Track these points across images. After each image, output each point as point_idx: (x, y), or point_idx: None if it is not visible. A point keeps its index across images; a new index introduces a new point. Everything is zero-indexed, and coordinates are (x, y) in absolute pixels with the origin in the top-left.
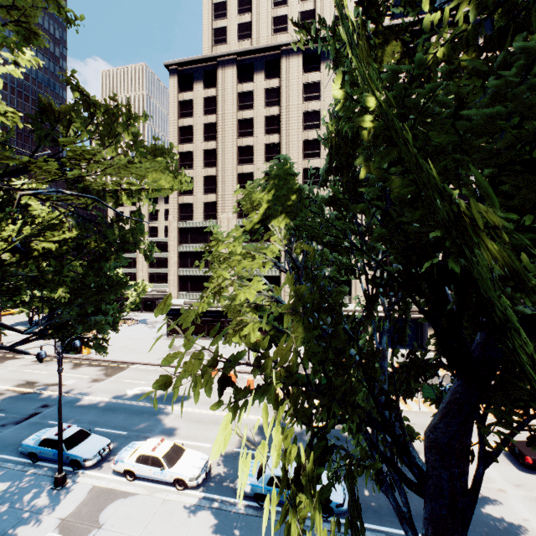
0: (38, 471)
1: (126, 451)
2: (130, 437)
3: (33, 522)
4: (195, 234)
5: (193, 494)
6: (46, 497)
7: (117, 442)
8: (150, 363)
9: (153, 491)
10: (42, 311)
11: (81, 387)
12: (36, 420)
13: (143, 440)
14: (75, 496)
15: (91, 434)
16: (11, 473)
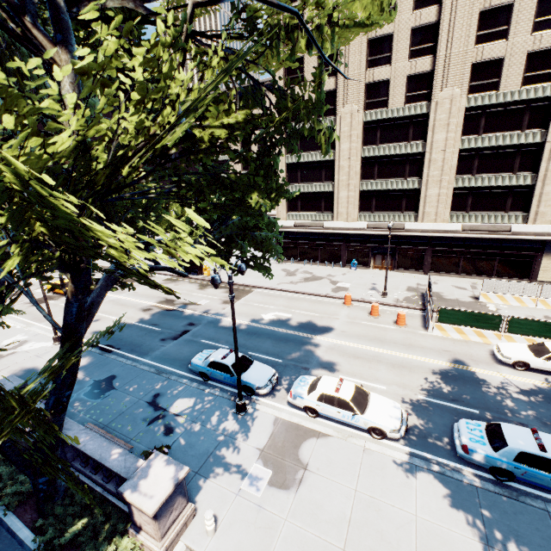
0: (213, 391)
1: (301, 386)
2: (288, 366)
3: (232, 447)
4: (306, 139)
5: (395, 446)
6: (233, 421)
7: (277, 370)
8: (272, 288)
9: (345, 435)
10: (155, 234)
11: (216, 308)
12: (189, 338)
13: (304, 372)
14: (262, 425)
15: (253, 360)
16: (190, 390)
